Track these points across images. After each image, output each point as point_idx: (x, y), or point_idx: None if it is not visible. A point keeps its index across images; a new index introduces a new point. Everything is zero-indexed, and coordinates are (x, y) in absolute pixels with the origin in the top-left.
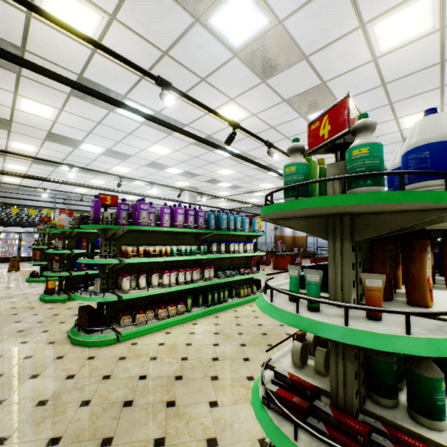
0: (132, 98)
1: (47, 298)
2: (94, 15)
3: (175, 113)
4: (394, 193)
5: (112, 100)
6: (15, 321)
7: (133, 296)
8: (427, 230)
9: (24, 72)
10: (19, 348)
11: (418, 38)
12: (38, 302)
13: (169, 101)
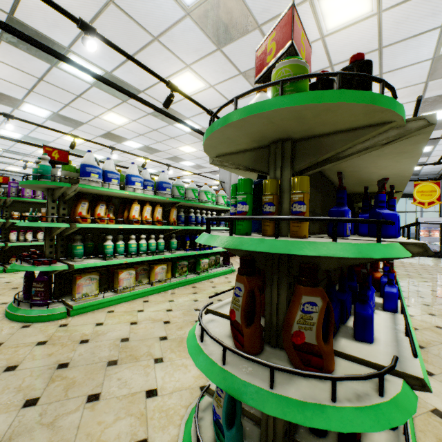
0: (29, 102)
1: None
2: None
3: (71, 114)
4: (33, 181)
5: None
6: None
7: (18, 244)
8: (130, 200)
9: None
10: None
11: (203, 89)
12: None
13: (10, 127)
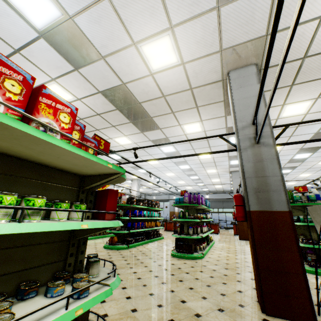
0: (175, 146)
1: (117, 247)
2: (200, 129)
3: (184, 152)
4: None
5: None
6: (133, 256)
7: (203, 236)
8: None
9: (145, 132)
10: (171, 261)
11: None
12: (112, 250)
13: None
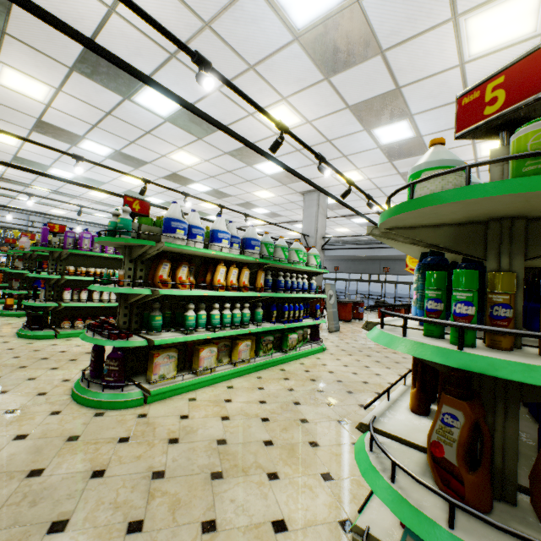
0: (90, 138)
1: (5, 313)
2: (44, 87)
3: (134, 153)
4: (114, 238)
5: (36, 172)
6: None
7: (72, 305)
8: (214, 260)
9: None
10: None
11: (297, 125)
12: None
13: (79, 171)
